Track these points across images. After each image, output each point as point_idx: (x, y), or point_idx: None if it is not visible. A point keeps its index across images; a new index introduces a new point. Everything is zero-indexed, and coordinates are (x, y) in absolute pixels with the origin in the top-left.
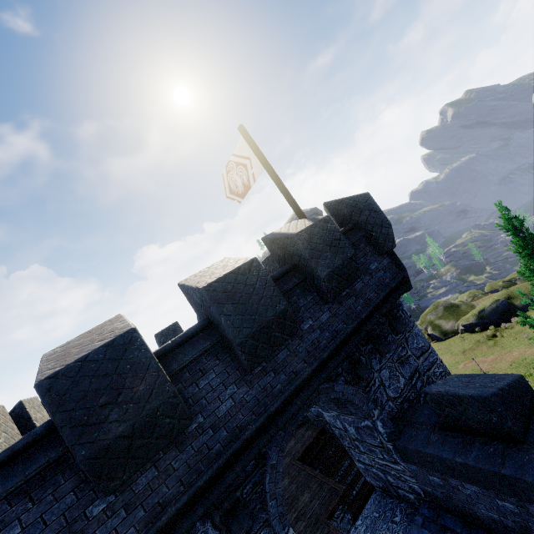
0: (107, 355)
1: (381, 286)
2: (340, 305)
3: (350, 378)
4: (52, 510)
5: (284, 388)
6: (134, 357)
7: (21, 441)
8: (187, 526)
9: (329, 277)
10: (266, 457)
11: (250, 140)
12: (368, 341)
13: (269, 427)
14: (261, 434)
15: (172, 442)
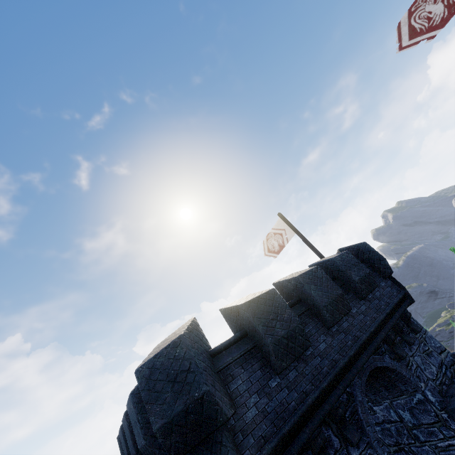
0: (267, 297)
1: (392, 296)
2: (370, 303)
3: (392, 356)
4: (252, 376)
5: (353, 344)
6: (278, 301)
7: (232, 338)
8: (322, 414)
9: (360, 281)
10: (353, 396)
11: (286, 219)
12: (396, 334)
13: (351, 368)
14: (348, 371)
15: (300, 358)
